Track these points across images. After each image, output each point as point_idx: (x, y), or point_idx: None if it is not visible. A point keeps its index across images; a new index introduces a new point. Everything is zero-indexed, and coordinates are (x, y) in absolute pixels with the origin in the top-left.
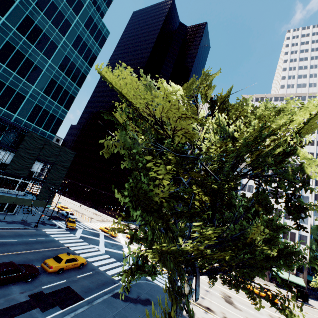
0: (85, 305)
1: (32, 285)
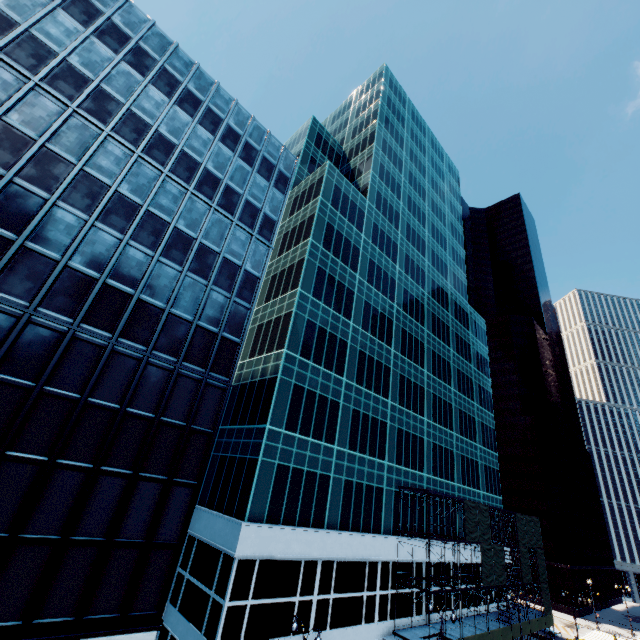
0: None
1: None
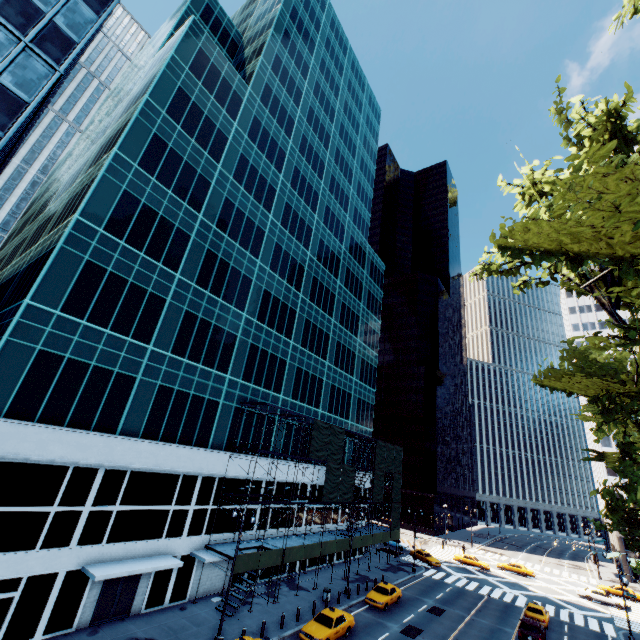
0: None
1: None
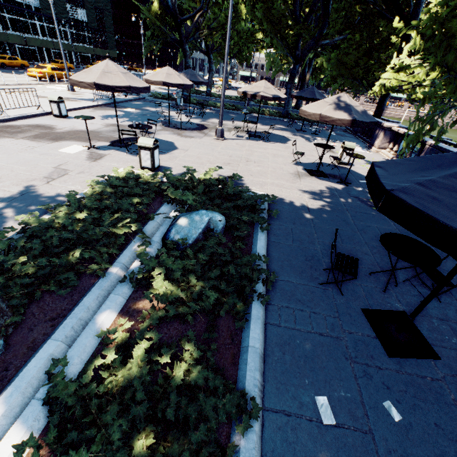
0: None
1: None
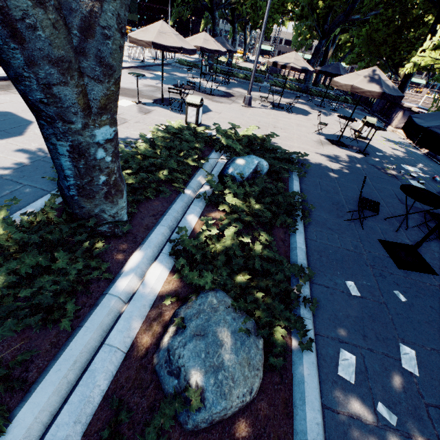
0: None
1: None
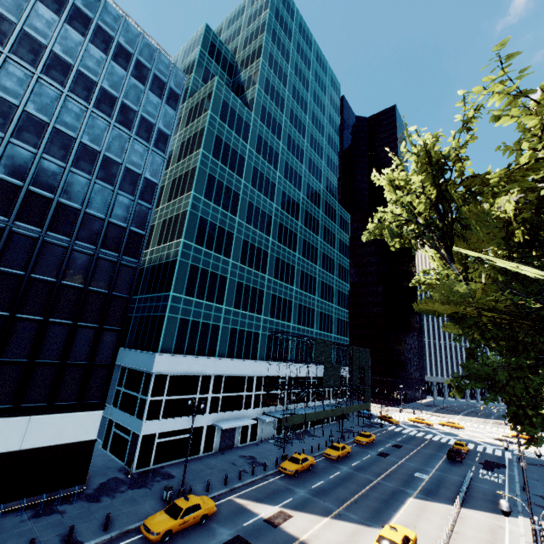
0: (511, 467)
1: (470, 460)
